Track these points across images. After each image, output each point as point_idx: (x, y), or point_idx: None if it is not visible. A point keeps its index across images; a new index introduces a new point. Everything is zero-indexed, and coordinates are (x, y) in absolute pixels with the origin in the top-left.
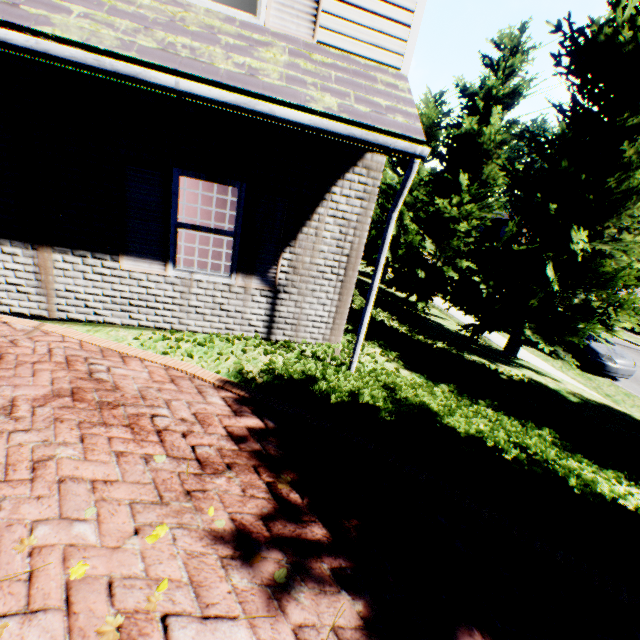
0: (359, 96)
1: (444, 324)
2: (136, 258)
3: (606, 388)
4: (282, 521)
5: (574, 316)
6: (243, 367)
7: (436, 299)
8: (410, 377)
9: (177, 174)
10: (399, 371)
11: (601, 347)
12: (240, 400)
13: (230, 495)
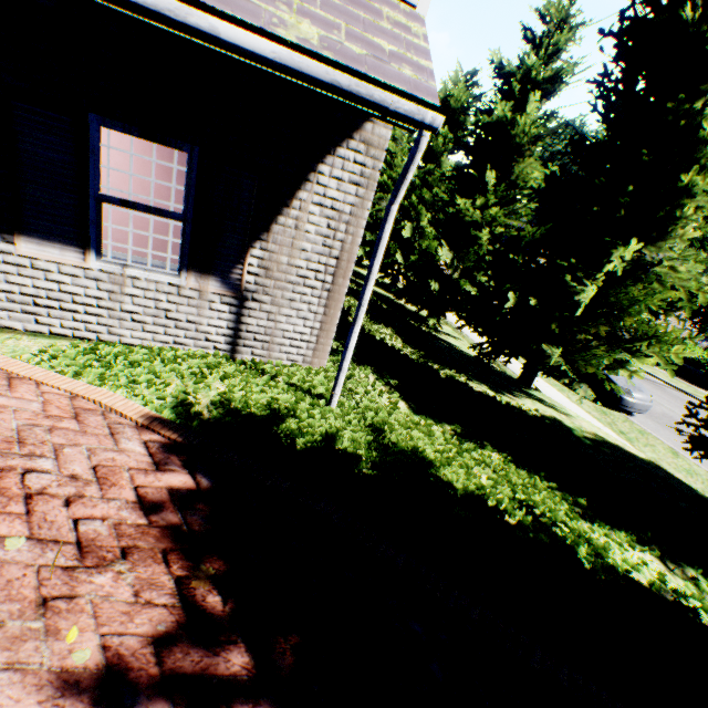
0: (354, 31)
1: (456, 345)
2: (40, 240)
3: (621, 424)
4: (184, 645)
5: (598, 346)
6: (187, 397)
7: (450, 315)
8: (406, 413)
9: (96, 123)
10: (394, 405)
11: (620, 379)
12: (170, 446)
13: (112, 603)
